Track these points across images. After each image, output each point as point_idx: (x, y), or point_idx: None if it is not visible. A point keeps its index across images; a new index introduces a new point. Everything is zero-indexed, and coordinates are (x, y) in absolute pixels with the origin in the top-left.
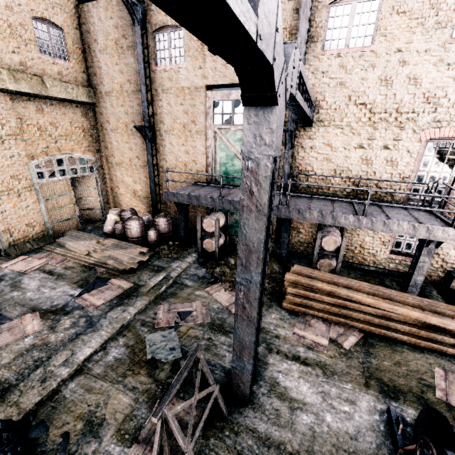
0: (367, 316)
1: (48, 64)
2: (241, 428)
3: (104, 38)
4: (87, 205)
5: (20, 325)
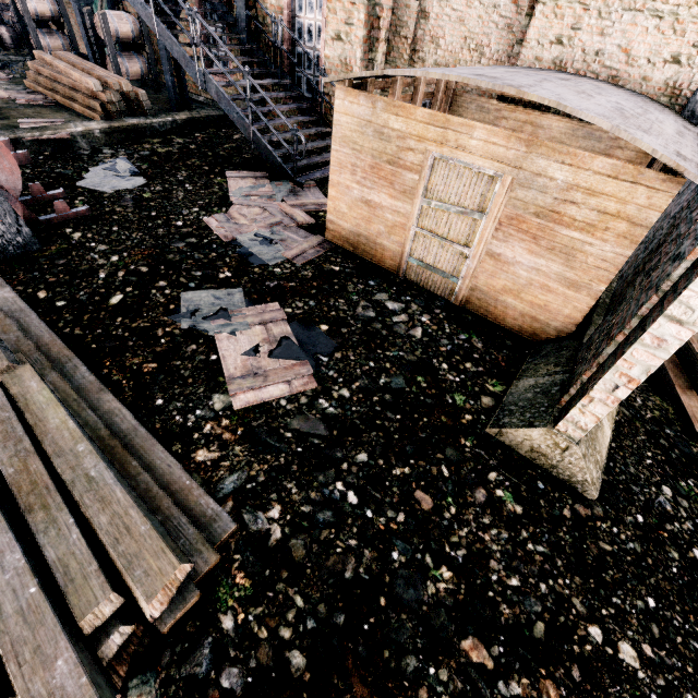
0: (63, 87)
1: None
2: None
3: None
4: None
5: None
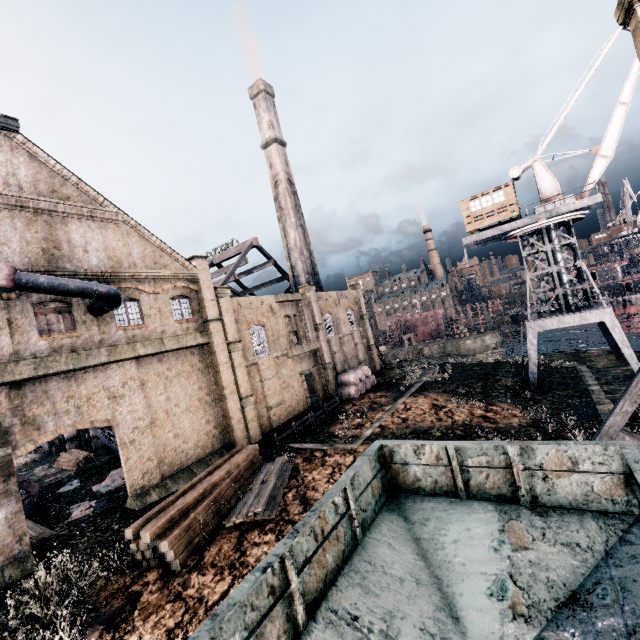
0: (67, 462)
1: None
2: None
3: None
4: None
5: None
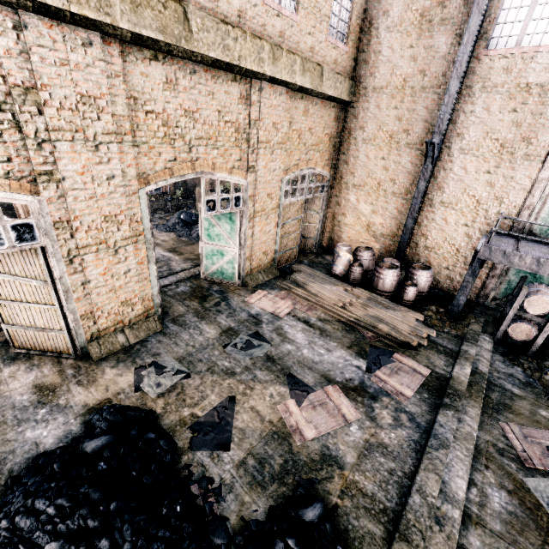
0: None
1: (330, 48)
2: None
3: (402, 8)
4: (302, 232)
5: (330, 401)
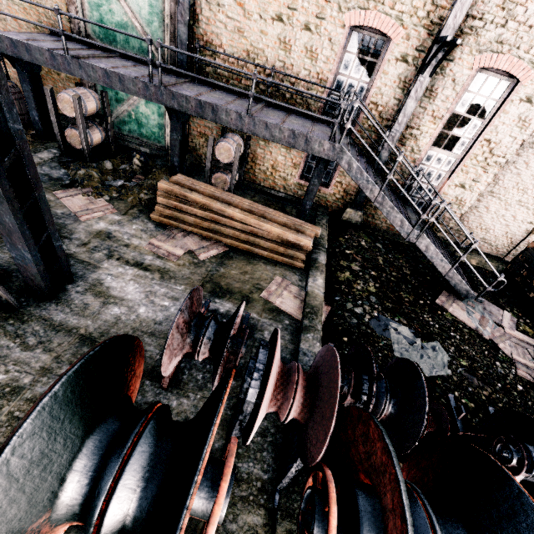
0: (236, 231)
1: None
2: (32, 318)
3: None
4: None
5: None
